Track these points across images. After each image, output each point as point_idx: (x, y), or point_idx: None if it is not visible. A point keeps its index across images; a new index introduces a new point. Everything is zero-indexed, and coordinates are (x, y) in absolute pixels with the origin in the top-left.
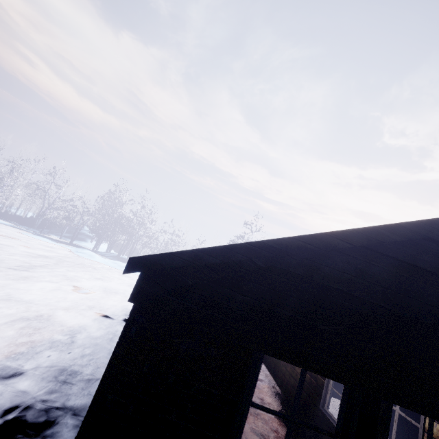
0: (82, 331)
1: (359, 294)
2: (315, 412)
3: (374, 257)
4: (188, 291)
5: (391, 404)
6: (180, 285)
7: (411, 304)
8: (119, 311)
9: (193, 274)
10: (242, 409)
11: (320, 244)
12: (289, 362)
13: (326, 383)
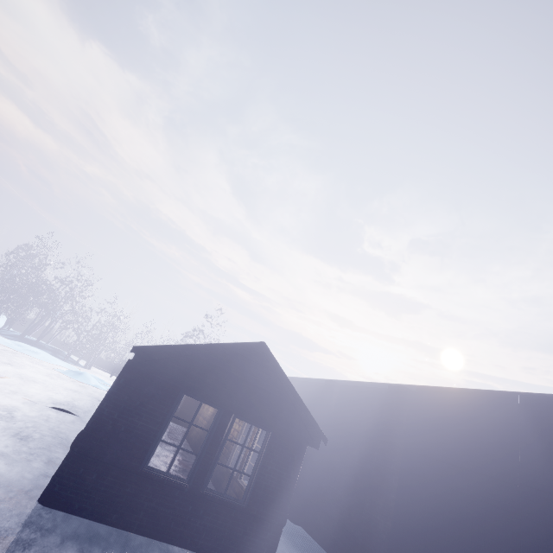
0: (16, 411)
1: (226, 369)
2: (223, 471)
3: (236, 355)
4: (155, 362)
5: (234, 417)
6: (153, 359)
7: (246, 374)
8: (45, 399)
9: (159, 355)
10: (169, 416)
11: (213, 348)
12: (192, 392)
13: (233, 448)
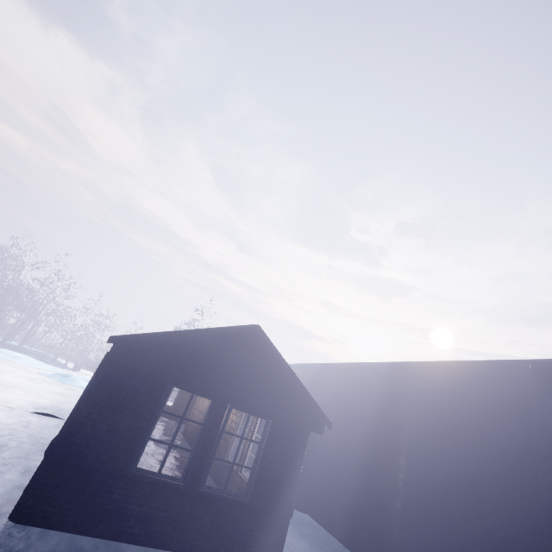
0: None
1: (218, 356)
2: (222, 464)
3: (228, 340)
4: (137, 352)
5: (230, 407)
6: (134, 349)
7: (240, 360)
8: (26, 405)
9: (141, 344)
10: (157, 412)
11: (202, 333)
12: (181, 383)
13: (232, 440)
